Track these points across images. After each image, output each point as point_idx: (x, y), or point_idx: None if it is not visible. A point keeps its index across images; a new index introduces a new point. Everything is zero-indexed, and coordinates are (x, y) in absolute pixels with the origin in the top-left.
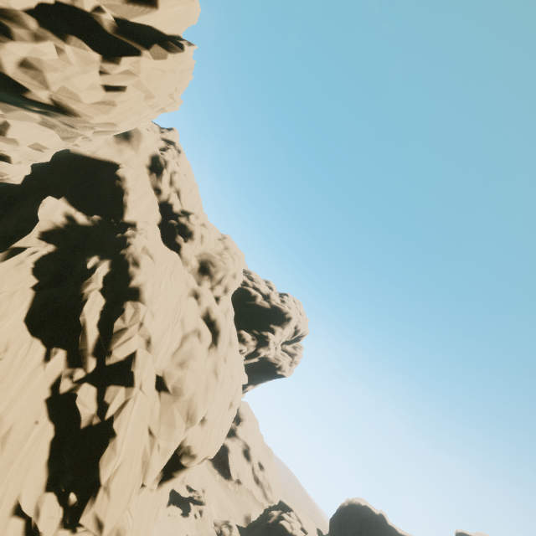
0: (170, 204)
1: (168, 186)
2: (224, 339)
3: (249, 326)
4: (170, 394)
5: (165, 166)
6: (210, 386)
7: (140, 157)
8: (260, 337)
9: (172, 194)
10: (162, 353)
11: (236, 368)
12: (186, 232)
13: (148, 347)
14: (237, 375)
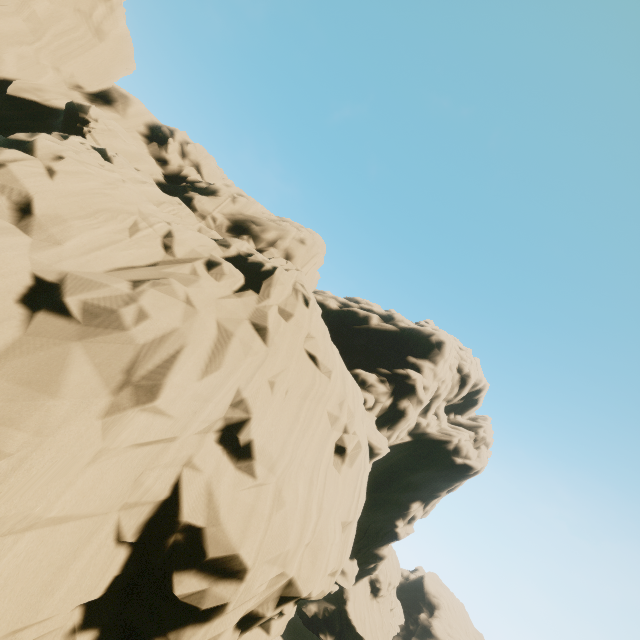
0: (184, 177)
1: (179, 158)
2: (274, 282)
3: (370, 363)
4: (72, 322)
5: (171, 136)
6: (228, 336)
7: (129, 122)
8: (393, 377)
9: (186, 167)
10: (74, 247)
11: (319, 340)
12: (205, 191)
13: (22, 222)
14: (327, 362)
